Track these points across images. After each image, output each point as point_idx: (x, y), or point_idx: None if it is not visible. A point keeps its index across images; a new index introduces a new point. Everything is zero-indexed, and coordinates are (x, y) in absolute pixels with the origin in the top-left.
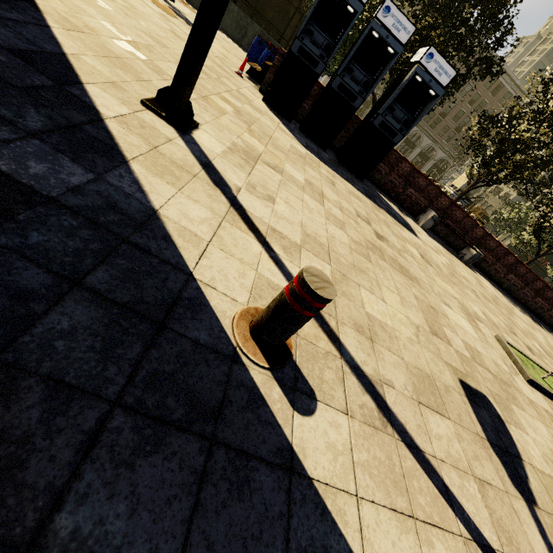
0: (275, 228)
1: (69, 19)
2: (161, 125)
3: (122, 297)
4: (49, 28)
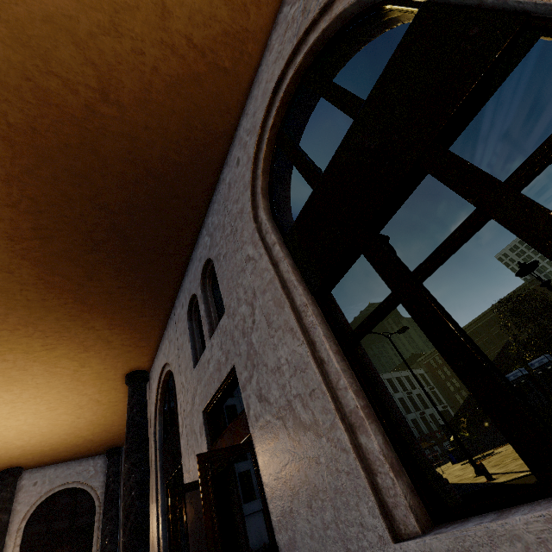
0: (504, 470)
1: (459, 480)
2: (478, 477)
3: (469, 487)
4: (456, 483)
